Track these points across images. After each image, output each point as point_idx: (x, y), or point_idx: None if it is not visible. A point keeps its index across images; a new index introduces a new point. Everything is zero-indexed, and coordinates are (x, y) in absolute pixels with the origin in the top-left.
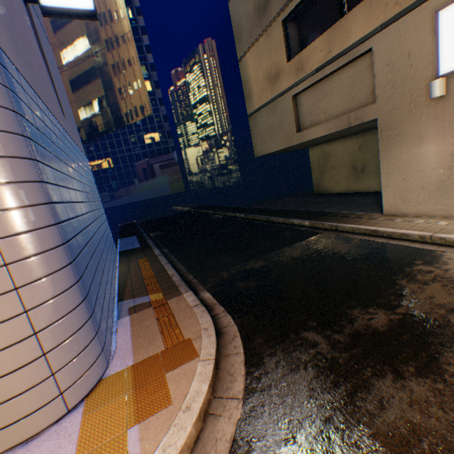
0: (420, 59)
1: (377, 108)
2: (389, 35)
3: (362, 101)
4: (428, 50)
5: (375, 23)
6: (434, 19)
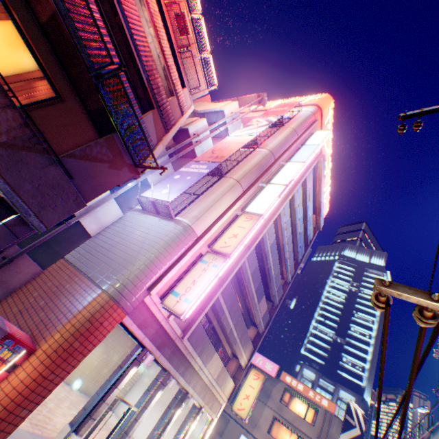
0: (234, 438)
1: (221, 438)
2: (234, 422)
3: (219, 429)
4: (236, 438)
5: (234, 414)
6: (241, 433)
